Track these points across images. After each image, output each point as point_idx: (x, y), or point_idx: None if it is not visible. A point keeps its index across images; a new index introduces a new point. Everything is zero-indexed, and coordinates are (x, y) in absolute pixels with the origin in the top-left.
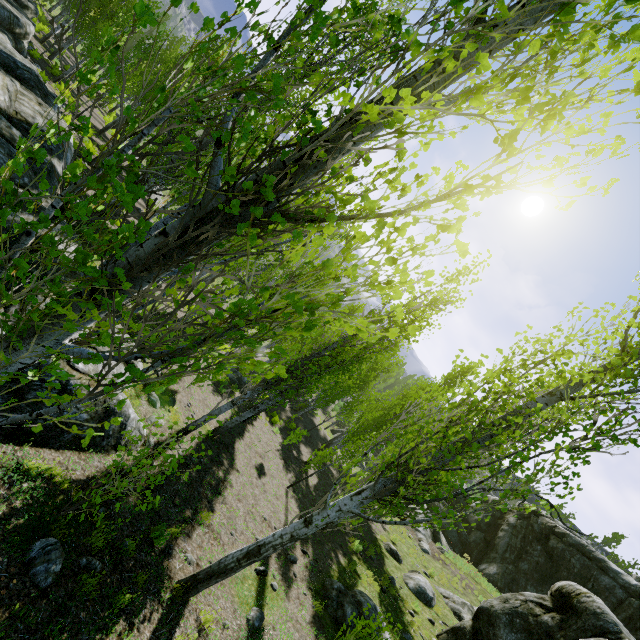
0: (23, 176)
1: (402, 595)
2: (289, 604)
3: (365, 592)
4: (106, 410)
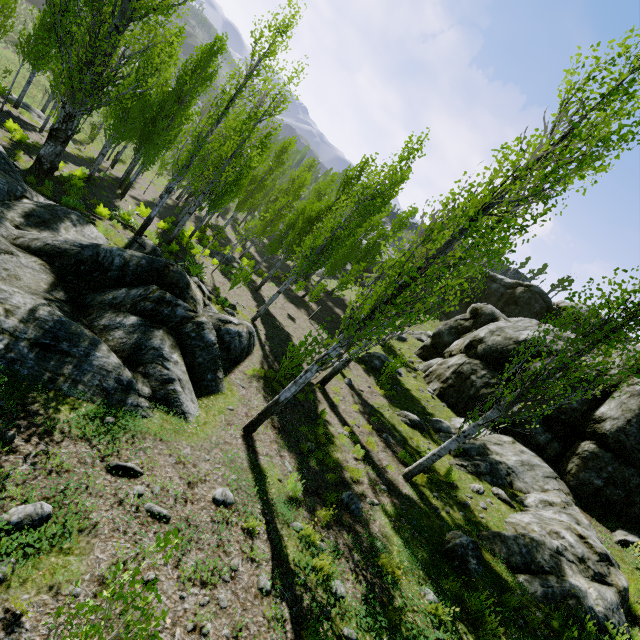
0: (16, 186)
1: (391, 344)
2: (353, 371)
3: (376, 351)
4: (249, 334)
